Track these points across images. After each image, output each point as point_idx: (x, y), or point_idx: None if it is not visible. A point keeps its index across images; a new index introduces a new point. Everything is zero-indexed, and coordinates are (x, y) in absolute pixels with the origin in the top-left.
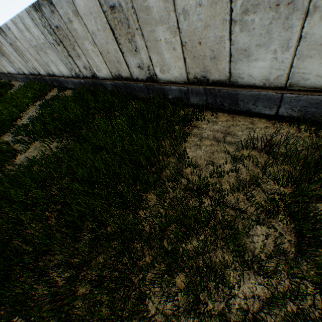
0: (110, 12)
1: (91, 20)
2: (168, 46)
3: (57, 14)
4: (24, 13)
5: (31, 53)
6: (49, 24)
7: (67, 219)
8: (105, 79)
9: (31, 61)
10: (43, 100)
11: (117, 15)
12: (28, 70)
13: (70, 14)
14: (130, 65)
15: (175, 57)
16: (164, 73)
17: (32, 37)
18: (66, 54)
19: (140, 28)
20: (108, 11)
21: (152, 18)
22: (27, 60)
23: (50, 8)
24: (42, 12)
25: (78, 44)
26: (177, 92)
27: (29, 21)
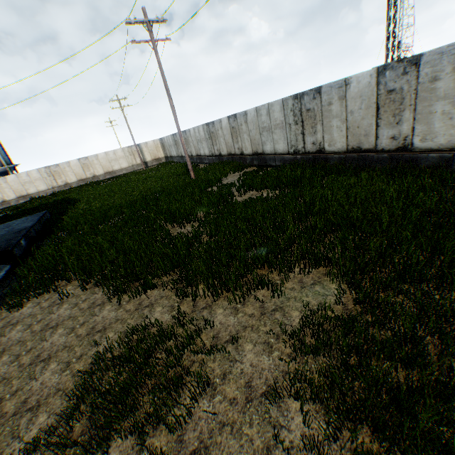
0: (385, 94)
1: (356, 102)
2: (443, 116)
3: (317, 100)
4: (278, 101)
5: (251, 134)
6: (301, 108)
7: (340, 213)
8: (333, 153)
9: (243, 141)
10: (240, 172)
11: (392, 96)
12: (229, 150)
13: (335, 98)
14: (380, 136)
15: (448, 125)
16: (425, 142)
17: (267, 120)
18: (298, 131)
19: (414, 104)
20: (383, 94)
21: (434, 96)
22: (238, 140)
23: (313, 96)
24: (300, 99)
25: (323, 122)
26: (435, 160)
27: (278, 107)
